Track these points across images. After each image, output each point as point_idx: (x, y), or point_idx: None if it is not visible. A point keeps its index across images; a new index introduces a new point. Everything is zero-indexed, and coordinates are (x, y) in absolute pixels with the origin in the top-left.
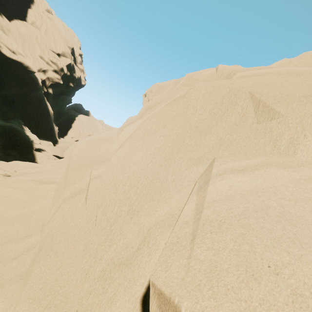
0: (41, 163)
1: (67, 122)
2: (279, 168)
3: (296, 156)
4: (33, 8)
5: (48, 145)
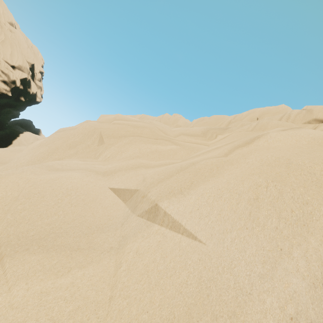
0: None
1: (7, 137)
2: (80, 161)
3: (98, 159)
4: None
5: None
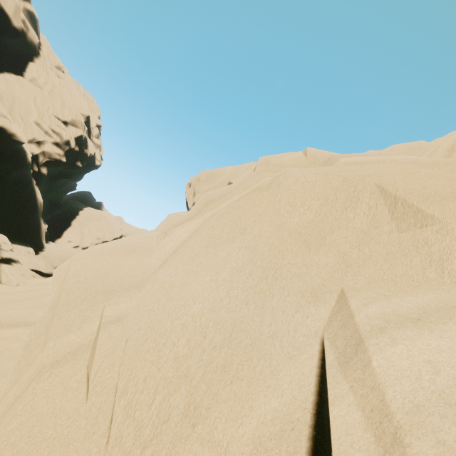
0: (7, 282)
1: (64, 217)
2: None
3: None
4: (38, 61)
5: (27, 252)
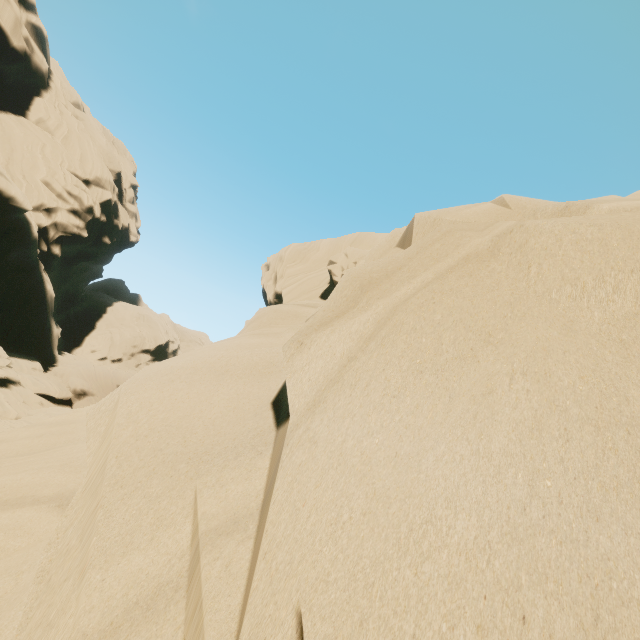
0: (2, 414)
1: (86, 316)
2: None
3: None
4: (47, 96)
5: (31, 369)
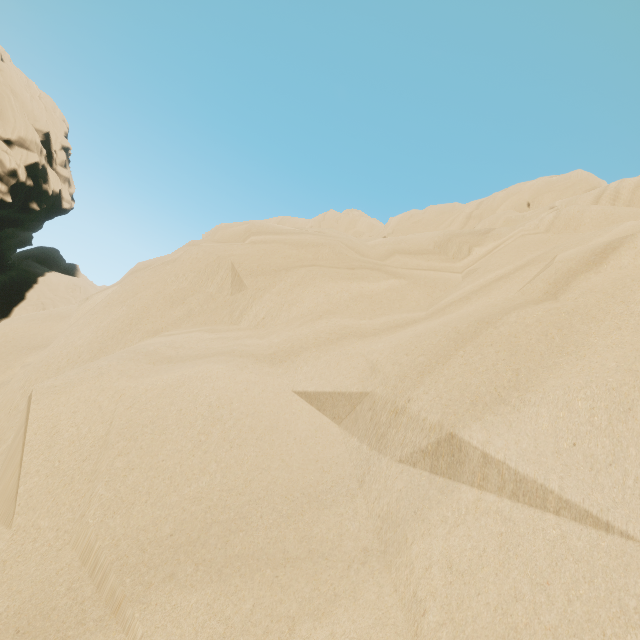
0: None
1: (14, 286)
2: (207, 332)
3: (240, 325)
4: None
5: None
